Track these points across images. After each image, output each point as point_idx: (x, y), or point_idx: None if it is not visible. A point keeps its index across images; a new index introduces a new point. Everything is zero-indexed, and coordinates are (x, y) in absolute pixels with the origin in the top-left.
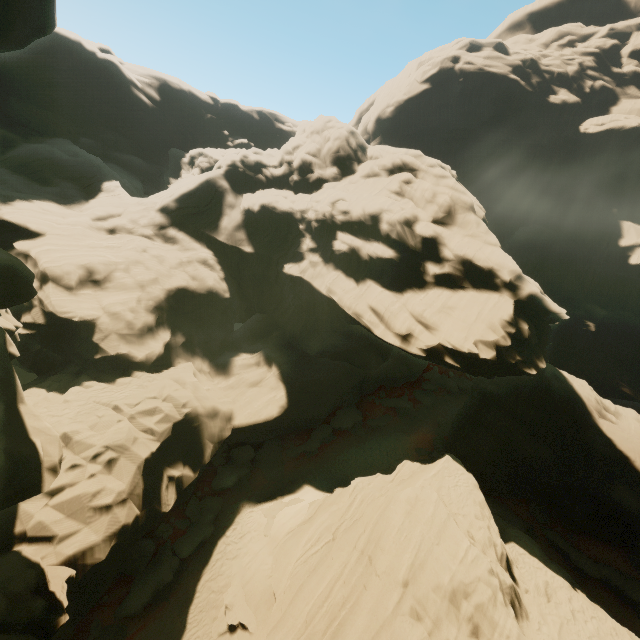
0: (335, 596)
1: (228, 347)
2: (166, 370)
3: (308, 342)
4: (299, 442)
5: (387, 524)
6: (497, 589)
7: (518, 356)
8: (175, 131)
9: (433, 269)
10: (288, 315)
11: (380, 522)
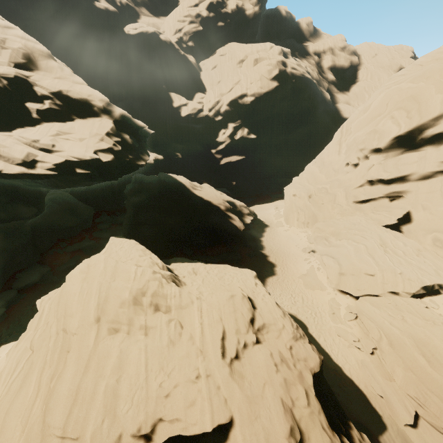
0: (42, 382)
1: None
2: None
3: None
4: None
5: (68, 296)
6: (161, 278)
7: (130, 155)
8: None
9: (35, 107)
10: None
11: (61, 300)
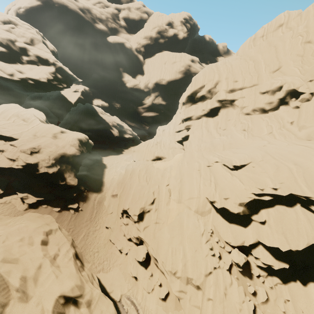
0: None
1: None
2: None
3: None
4: None
5: None
6: (32, 114)
7: (56, 82)
8: None
9: (25, 58)
10: None
11: None
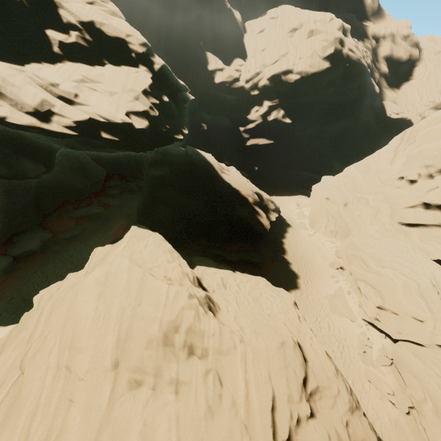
0: None
1: None
2: None
3: None
4: None
5: (78, 320)
6: (198, 306)
7: (167, 125)
8: None
9: (58, 38)
10: None
11: (68, 323)
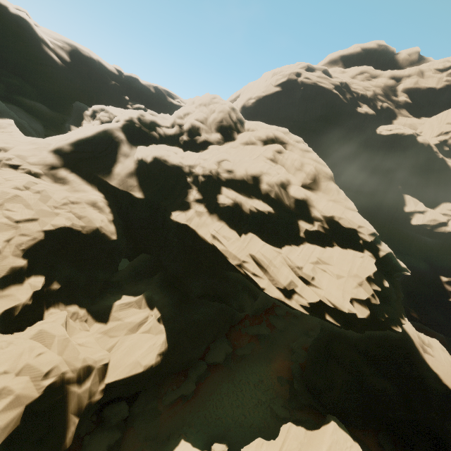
0: None
1: (110, 289)
2: (30, 327)
3: (190, 284)
4: (176, 385)
5: None
6: None
7: (386, 314)
8: (81, 89)
9: (306, 227)
10: (172, 257)
11: None
